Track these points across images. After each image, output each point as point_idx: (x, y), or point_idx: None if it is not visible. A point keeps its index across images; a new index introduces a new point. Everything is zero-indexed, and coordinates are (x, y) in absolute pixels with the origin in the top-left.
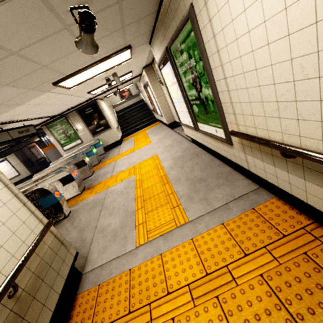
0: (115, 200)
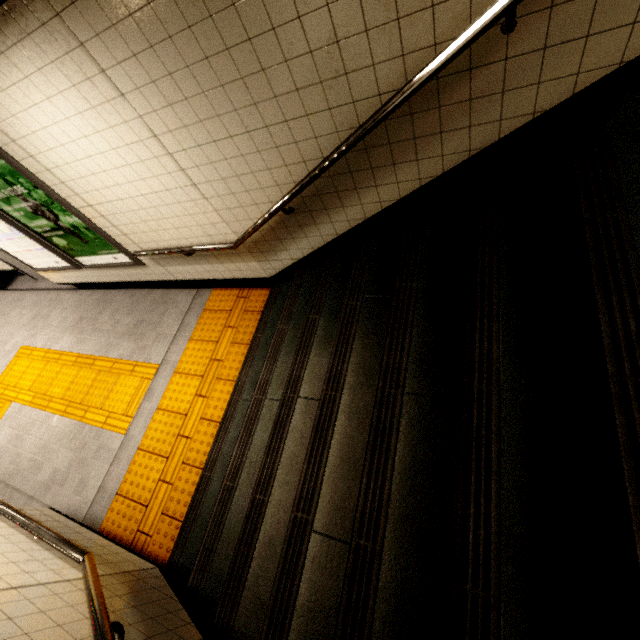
0: (19, 452)
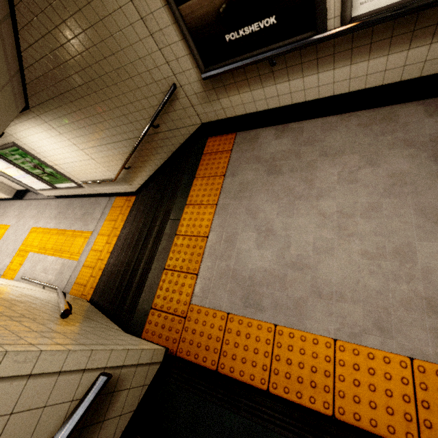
0: (34, 272)
